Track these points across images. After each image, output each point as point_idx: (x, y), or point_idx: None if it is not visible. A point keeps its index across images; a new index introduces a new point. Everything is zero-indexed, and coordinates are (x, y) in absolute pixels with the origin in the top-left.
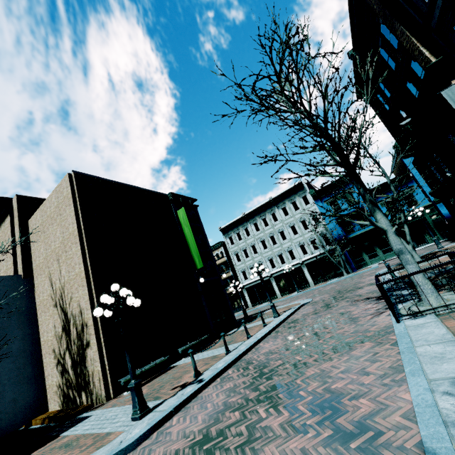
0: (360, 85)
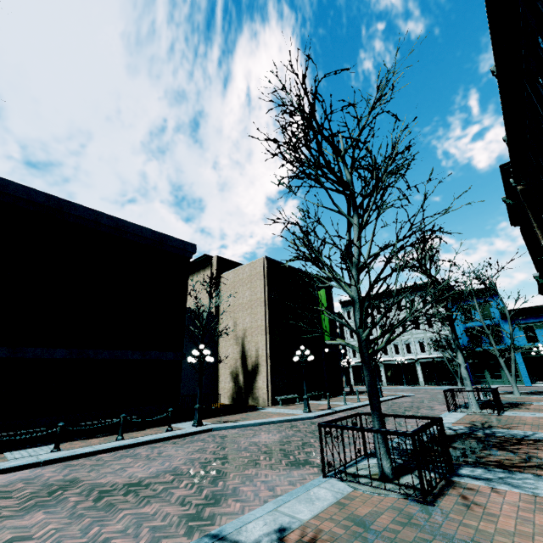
0: (513, 219)
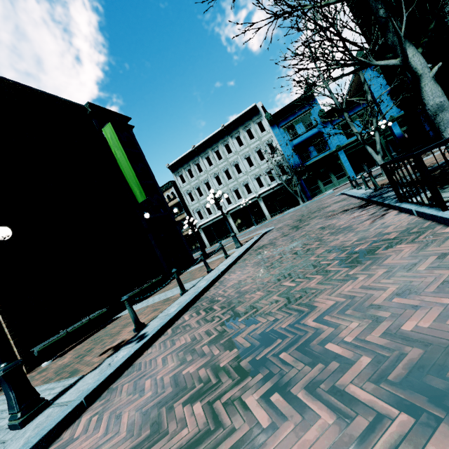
0: None
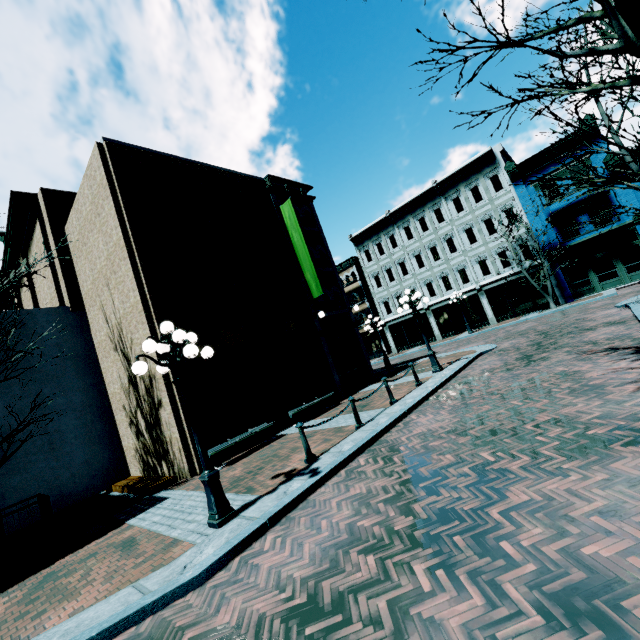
0: None
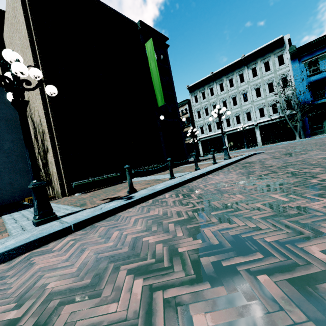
0: None
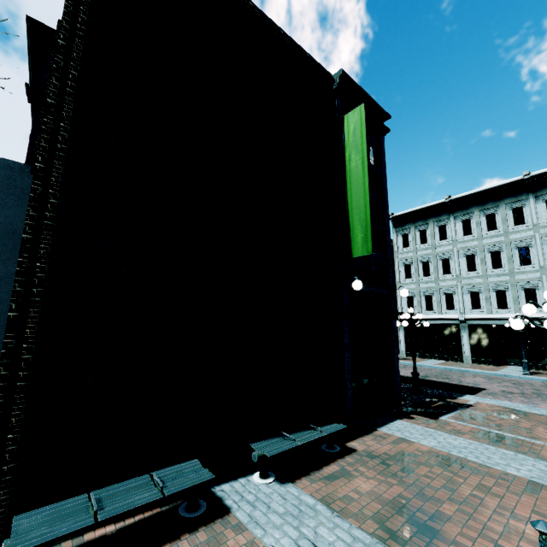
0: None
